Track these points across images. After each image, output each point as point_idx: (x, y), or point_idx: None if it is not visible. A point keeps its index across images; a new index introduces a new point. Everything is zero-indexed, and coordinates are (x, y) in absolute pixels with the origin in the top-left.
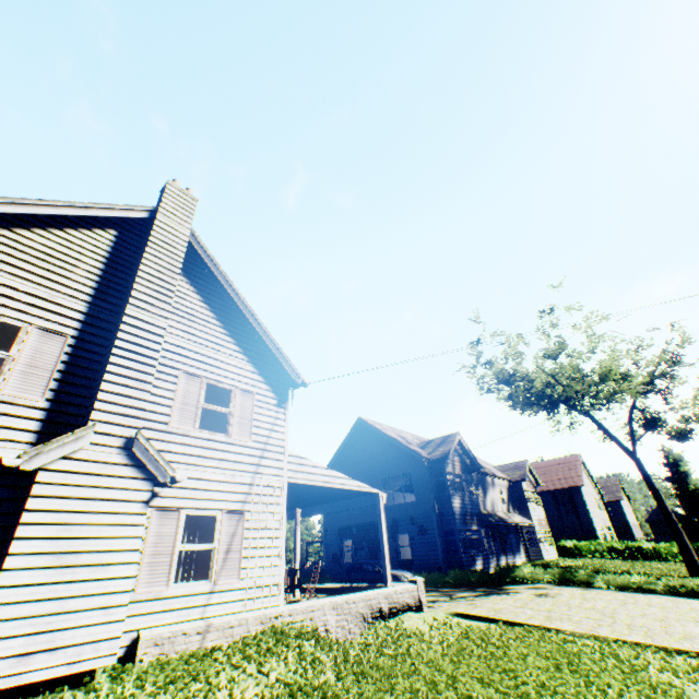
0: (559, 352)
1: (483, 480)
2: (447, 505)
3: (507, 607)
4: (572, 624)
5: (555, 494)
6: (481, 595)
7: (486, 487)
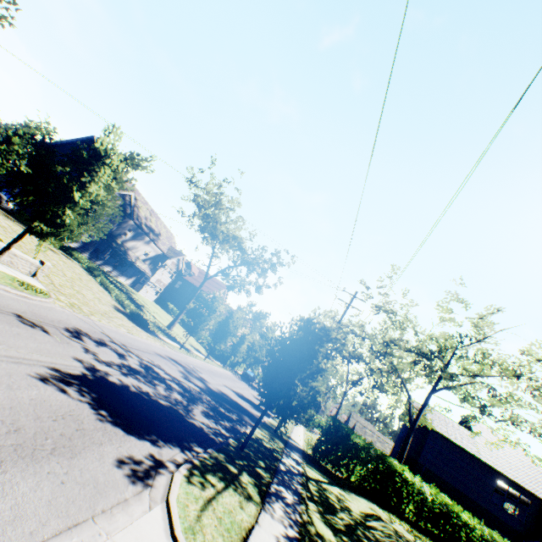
0: (216, 205)
1: (141, 234)
2: None
3: (2, 220)
4: (1, 228)
5: (196, 289)
6: (20, 226)
7: (139, 239)
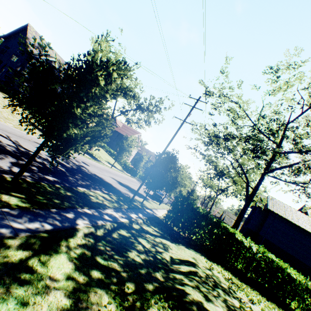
0: None
1: None
2: (22, 70)
3: None
4: None
5: (119, 134)
6: None
7: None
